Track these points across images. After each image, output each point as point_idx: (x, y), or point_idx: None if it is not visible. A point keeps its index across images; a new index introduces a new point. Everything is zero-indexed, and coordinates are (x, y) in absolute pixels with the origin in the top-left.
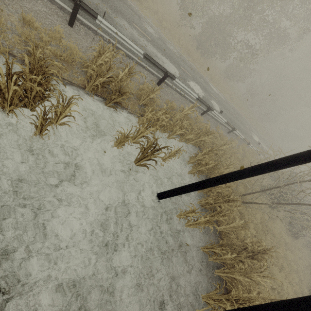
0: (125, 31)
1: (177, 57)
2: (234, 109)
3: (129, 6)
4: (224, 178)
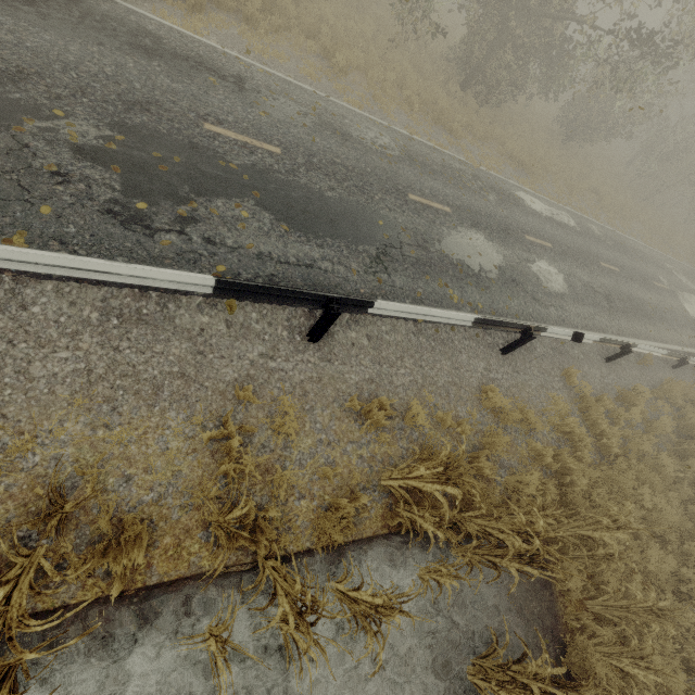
0: (160, 178)
1: (391, 161)
2: (610, 238)
3: (197, 59)
4: None
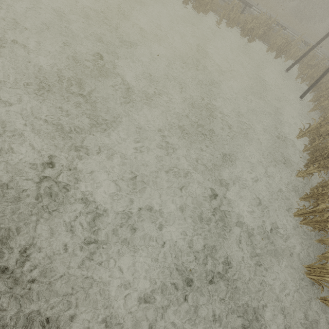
0: (255, 13)
1: (281, 23)
2: None
3: (251, 1)
4: (320, 40)
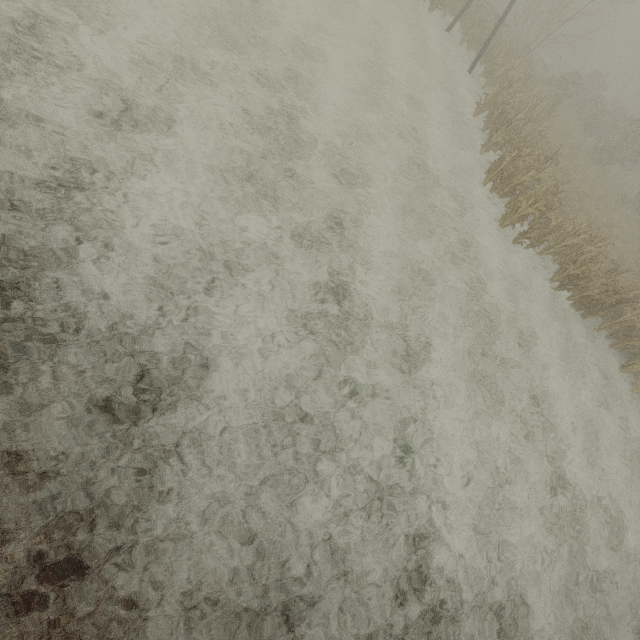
0: None
1: None
2: (507, 18)
3: None
4: None
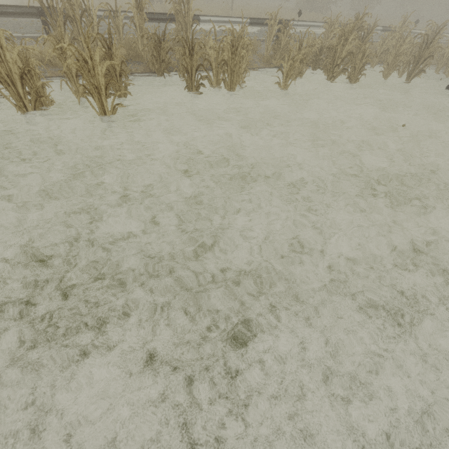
0: None
1: None
2: None
3: None
4: None
